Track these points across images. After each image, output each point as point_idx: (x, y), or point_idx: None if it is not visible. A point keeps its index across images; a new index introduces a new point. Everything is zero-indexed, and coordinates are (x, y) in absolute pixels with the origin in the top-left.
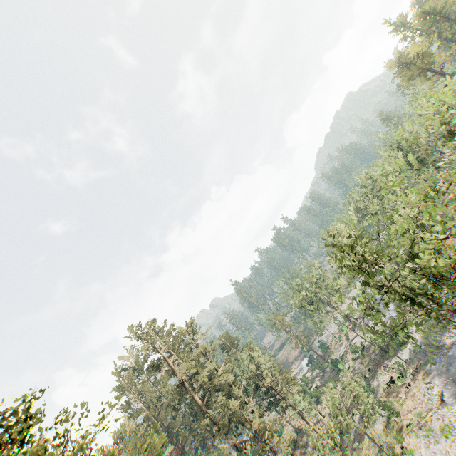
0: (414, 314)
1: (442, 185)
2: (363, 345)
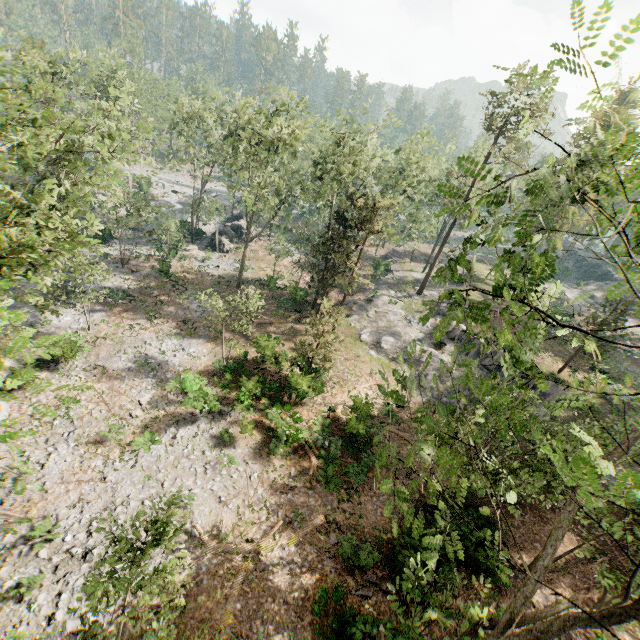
0: (146, 244)
1: (277, 212)
2: (91, 206)
